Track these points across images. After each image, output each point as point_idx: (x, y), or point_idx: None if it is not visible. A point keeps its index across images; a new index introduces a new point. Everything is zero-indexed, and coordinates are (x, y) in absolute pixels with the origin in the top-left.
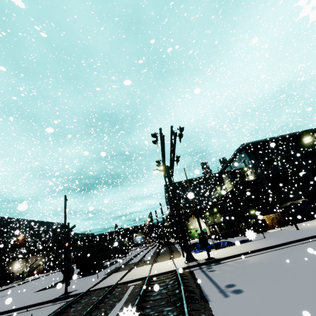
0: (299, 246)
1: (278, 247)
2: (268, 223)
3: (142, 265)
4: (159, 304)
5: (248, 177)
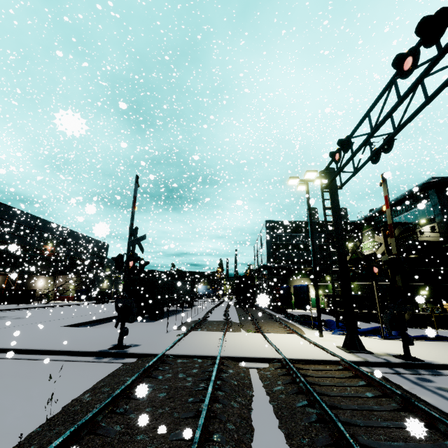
0: None
1: None
2: None
3: (238, 329)
4: None
5: (421, 236)
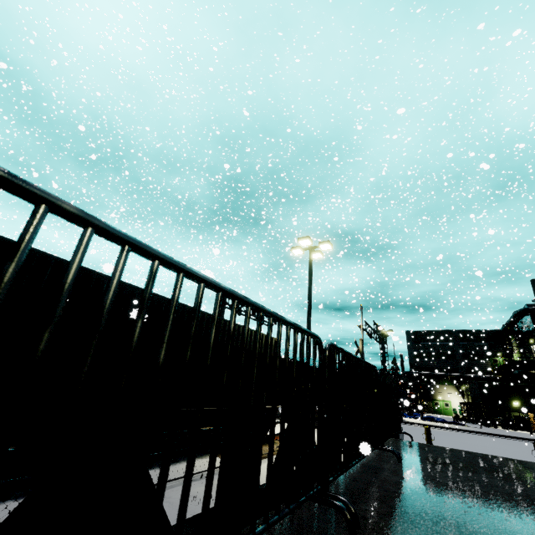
0: (479, 435)
1: (465, 431)
2: None
3: None
4: None
5: (534, 353)
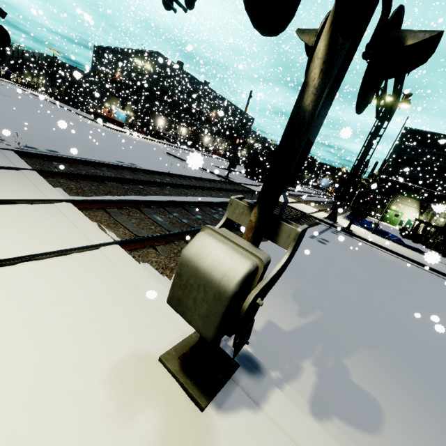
0: None
1: (436, 272)
2: None
3: (293, 199)
4: None
5: None
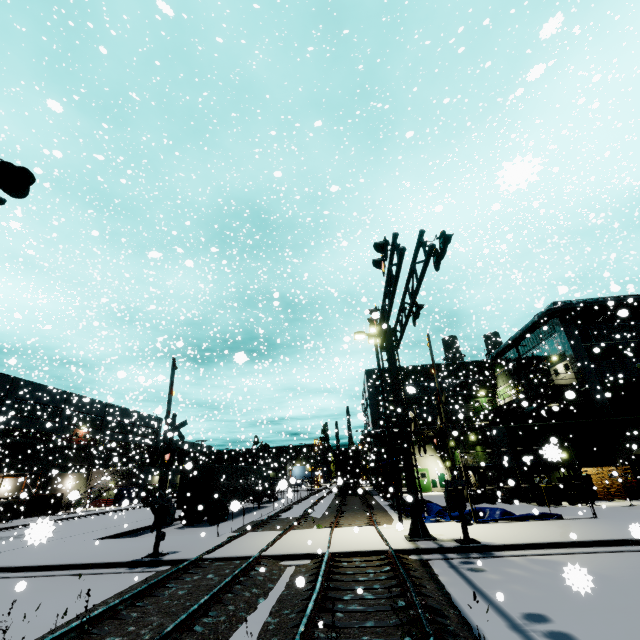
0: None
1: None
2: (598, 485)
3: (310, 526)
4: (362, 626)
5: (557, 377)
